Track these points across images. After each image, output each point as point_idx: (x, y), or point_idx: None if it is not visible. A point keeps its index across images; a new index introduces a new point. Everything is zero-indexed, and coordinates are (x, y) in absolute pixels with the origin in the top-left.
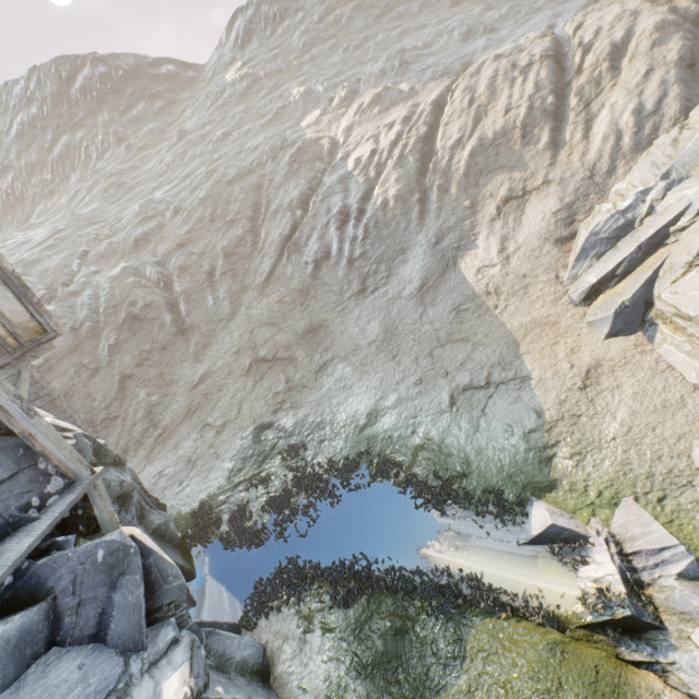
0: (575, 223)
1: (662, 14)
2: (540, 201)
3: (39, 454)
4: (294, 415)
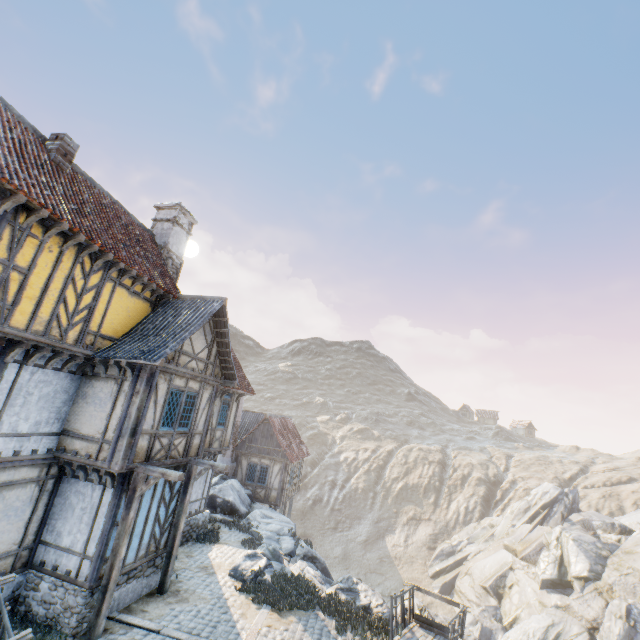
0: (437, 542)
1: (482, 473)
2: (425, 526)
3: None
4: None
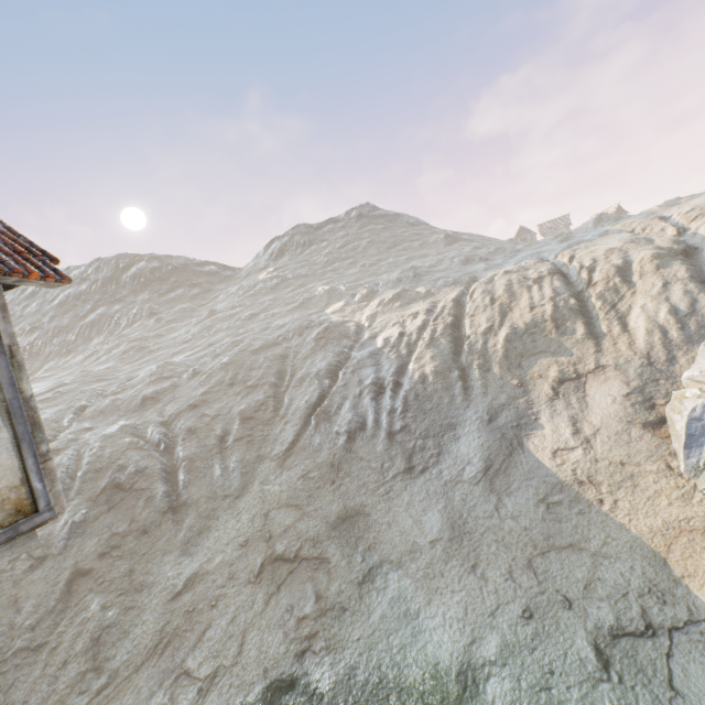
0: (656, 407)
1: (650, 250)
2: (601, 383)
3: None
4: (332, 665)
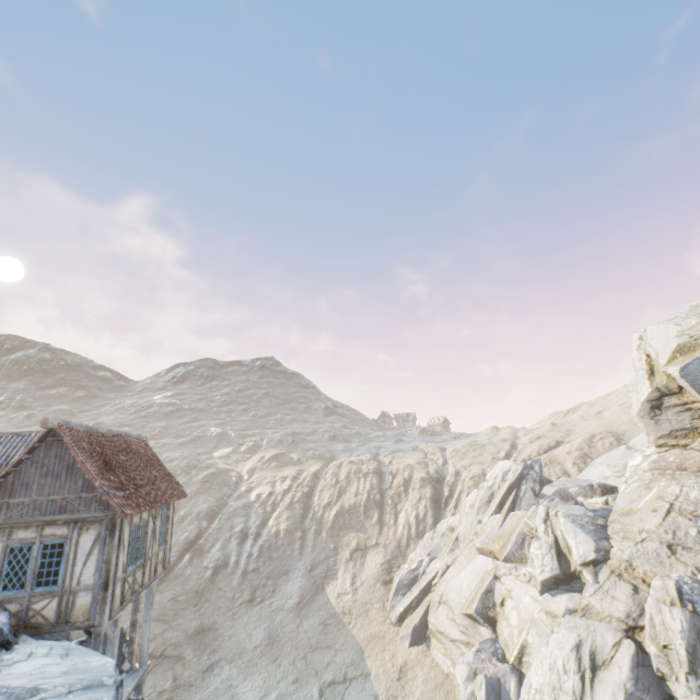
0: (392, 572)
1: (423, 473)
2: (374, 554)
3: (129, 640)
4: None
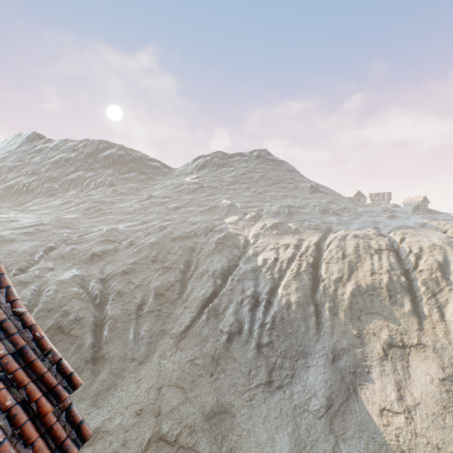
0: None
1: None
2: (421, 360)
3: None
4: None
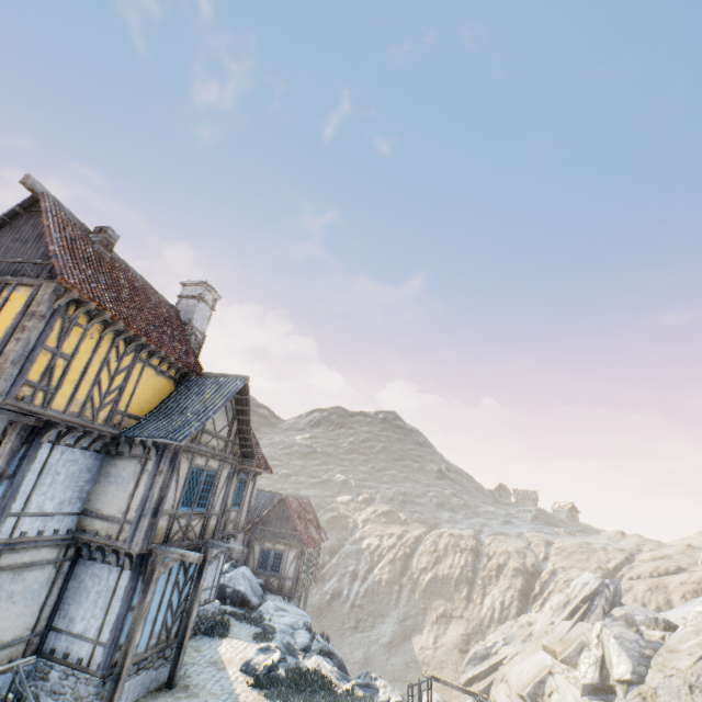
0: (469, 644)
1: (519, 563)
2: (457, 624)
3: None
4: None
